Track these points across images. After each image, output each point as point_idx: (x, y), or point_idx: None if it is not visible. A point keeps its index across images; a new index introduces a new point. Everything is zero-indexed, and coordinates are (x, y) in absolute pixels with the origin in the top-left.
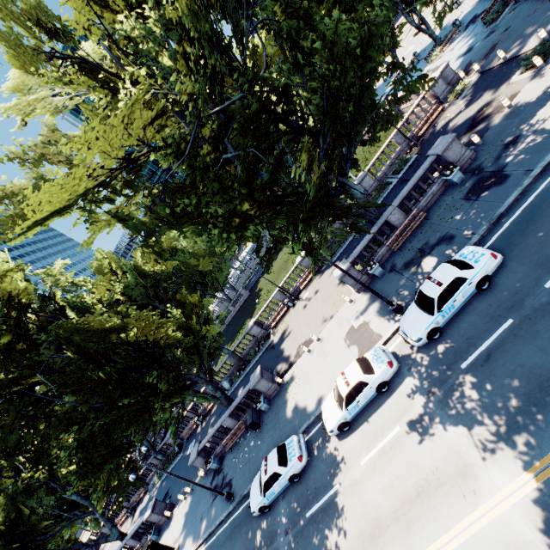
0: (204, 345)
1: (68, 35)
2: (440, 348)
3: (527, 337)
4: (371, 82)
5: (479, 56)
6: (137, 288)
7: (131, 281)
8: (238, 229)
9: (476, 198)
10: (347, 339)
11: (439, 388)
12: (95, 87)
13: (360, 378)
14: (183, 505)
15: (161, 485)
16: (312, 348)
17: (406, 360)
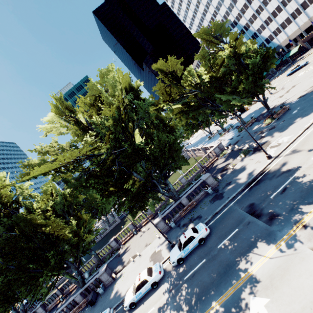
0: (82, 245)
1: (75, 113)
2: (181, 268)
3: (206, 268)
4: (173, 153)
5: (233, 143)
6: (60, 205)
7: (58, 200)
8: (107, 196)
9: (213, 202)
10: (151, 257)
11: (174, 288)
12: (77, 129)
13: (145, 277)
14: None
15: None
16: (135, 259)
17: (168, 272)
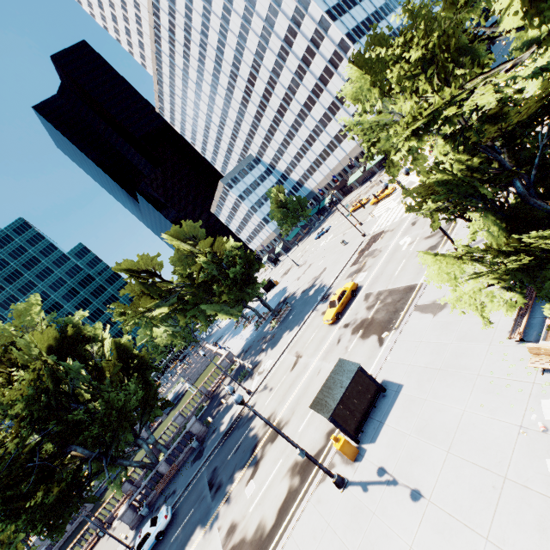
0: None
1: None
2: None
3: None
4: (128, 414)
5: (246, 349)
6: None
7: None
8: (14, 519)
9: (192, 465)
10: None
11: None
12: None
13: None
14: None
15: None
16: None
17: None
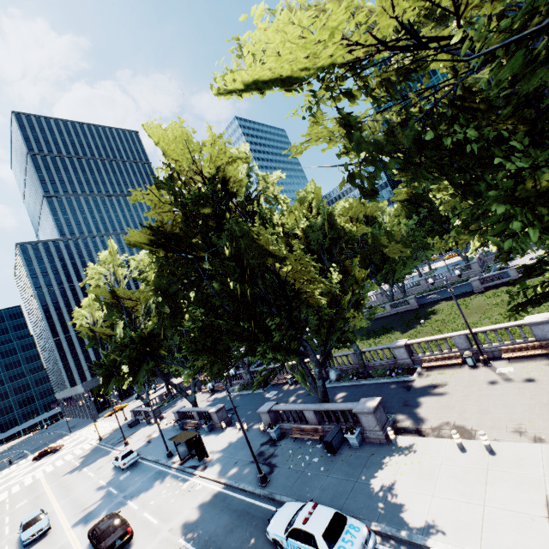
0: (339, 328)
1: None
2: None
3: None
4: None
5: None
6: (319, 233)
7: (318, 223)
8: (547, 213)
9: None
10: None
11: None
12: None
13: None
14: (235, 432)
15: (236, 397)
16: (467, 446)
17: None
